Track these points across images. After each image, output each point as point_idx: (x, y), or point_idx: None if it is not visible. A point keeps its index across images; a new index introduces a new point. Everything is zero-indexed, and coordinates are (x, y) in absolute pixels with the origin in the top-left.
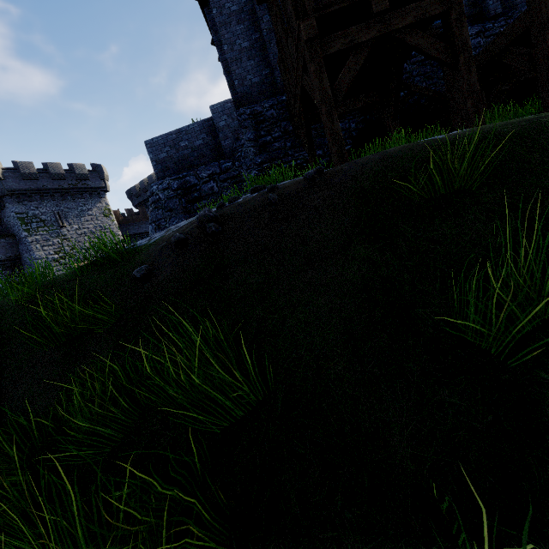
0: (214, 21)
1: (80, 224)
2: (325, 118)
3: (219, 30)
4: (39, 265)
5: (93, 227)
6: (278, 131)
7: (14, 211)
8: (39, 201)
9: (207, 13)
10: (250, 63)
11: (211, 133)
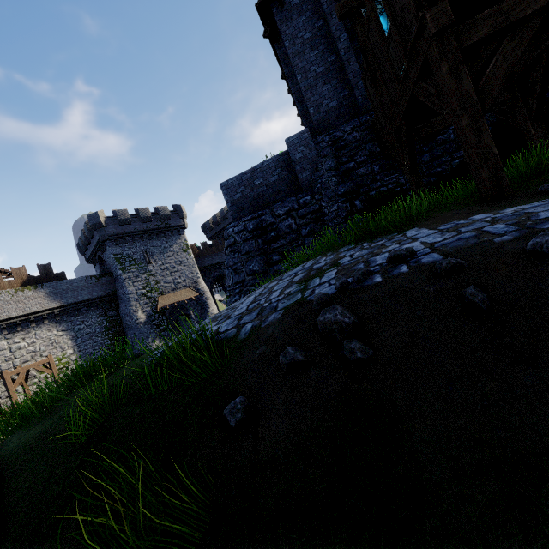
0: (284, 54)
1: (163, 260)
2: (467, 132)
3: (291, 61)
4: (131, 299)
5: (173, 262)
6: (362, 155)
7: (112, 253)
8: (131, 242)
9: (277, 48)
10: (325, 87)
11: (286, 167)
